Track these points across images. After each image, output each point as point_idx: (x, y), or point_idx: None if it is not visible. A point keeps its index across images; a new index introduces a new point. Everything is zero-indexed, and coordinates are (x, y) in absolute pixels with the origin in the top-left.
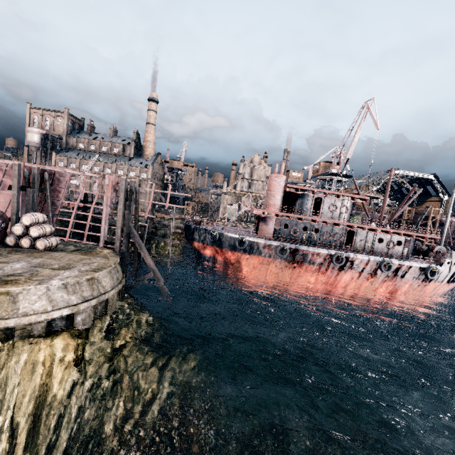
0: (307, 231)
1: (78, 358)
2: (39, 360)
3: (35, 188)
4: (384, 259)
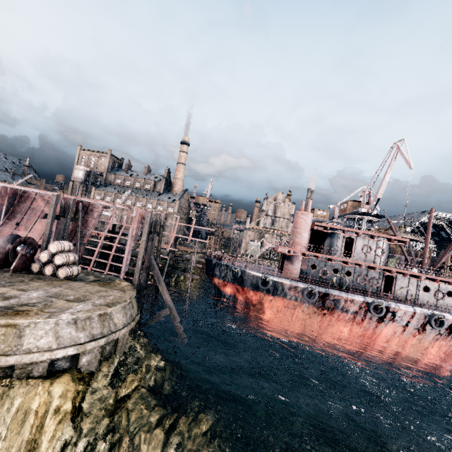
0: (338, 273)
1: (75, 410)
2: (32, 410)
3: (69, 218)
4: (433, 312)
